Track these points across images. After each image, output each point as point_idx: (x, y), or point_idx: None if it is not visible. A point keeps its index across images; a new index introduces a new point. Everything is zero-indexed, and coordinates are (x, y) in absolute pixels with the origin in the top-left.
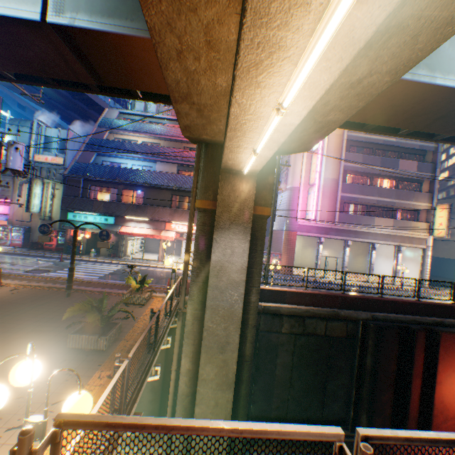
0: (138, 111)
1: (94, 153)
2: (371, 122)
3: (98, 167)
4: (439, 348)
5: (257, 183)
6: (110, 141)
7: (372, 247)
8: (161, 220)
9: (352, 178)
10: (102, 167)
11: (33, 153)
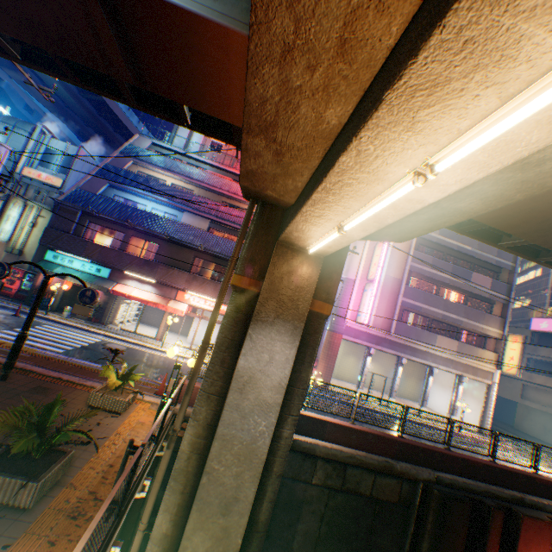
0: (177, 147)
1: (106, 183)
2: (492, 223)
3: (106, 201)
4: (519, 539)
5: (322, 268)
6: (131, 173)
7: (429, 371)
8: (174, 285)
9: (416, 281)
10: (111, 202)
11: (23, 165)
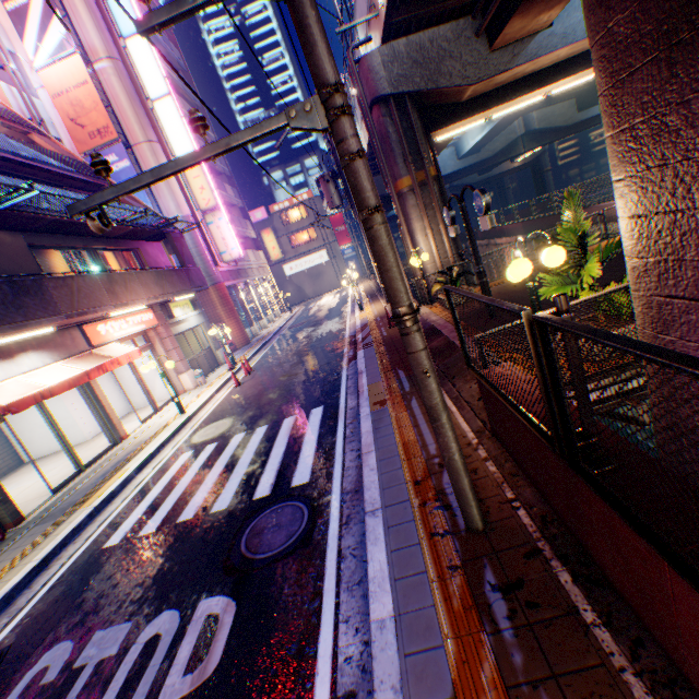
0: None
1: None
2: None
3: None
4: None
5: None
6: None
7: (259, 285)
8: (100, 311)
9: None
10: None
11: None
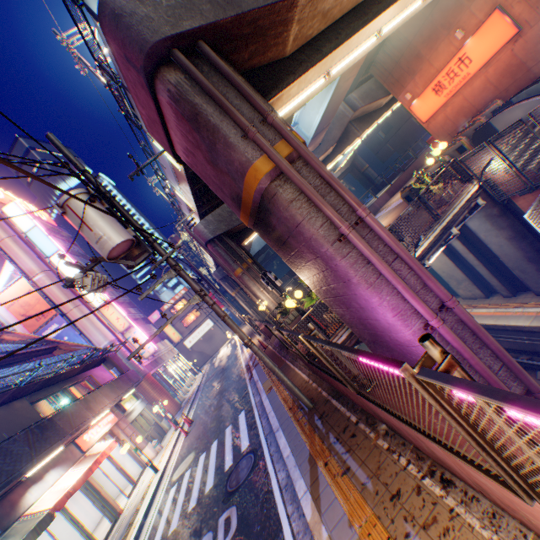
0: None
1: None
2: None
3: None
4: None
5: None
6: None
7: (173, 363)
8: (87, 423)
9: None
10: None
11: None
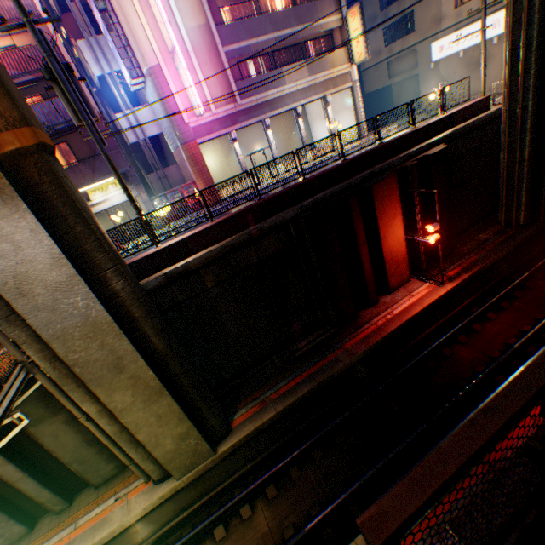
0: None
1: None
2: None
3: None
4: (375, 205)
5: None
6: None
7: (296, 115)
8: None
9: (230, 13)
10: None
11: None
